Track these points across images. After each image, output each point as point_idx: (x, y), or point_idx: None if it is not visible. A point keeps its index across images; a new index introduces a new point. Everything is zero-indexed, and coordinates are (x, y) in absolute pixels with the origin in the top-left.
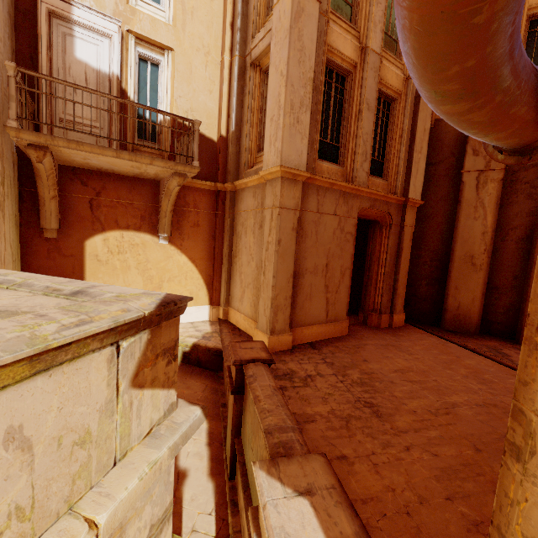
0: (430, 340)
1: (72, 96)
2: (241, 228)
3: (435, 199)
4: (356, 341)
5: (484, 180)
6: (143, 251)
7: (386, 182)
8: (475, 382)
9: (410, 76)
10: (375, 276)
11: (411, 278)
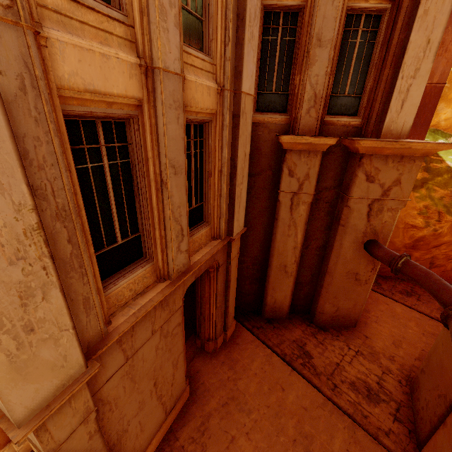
0: (259, 358)
1: None
2: None
3: (254, 211)
4: (200, 412)
5: (297, 202)
6: None
7: (209, 227)
8: (302, 450)
9: (226, 87)
10: (207, 313)
11: (237, 279)
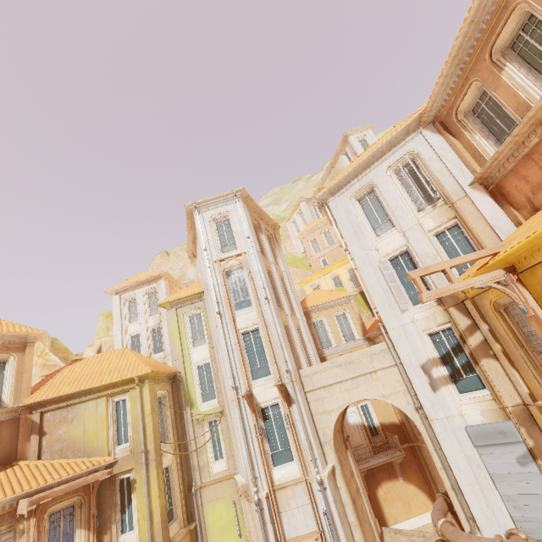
0: None
1: (353, 437)
2: (430, 465)
3: None
4: None
5: None
6: (396, 488)
7: None
8: None
9: None
10: None
11: None
